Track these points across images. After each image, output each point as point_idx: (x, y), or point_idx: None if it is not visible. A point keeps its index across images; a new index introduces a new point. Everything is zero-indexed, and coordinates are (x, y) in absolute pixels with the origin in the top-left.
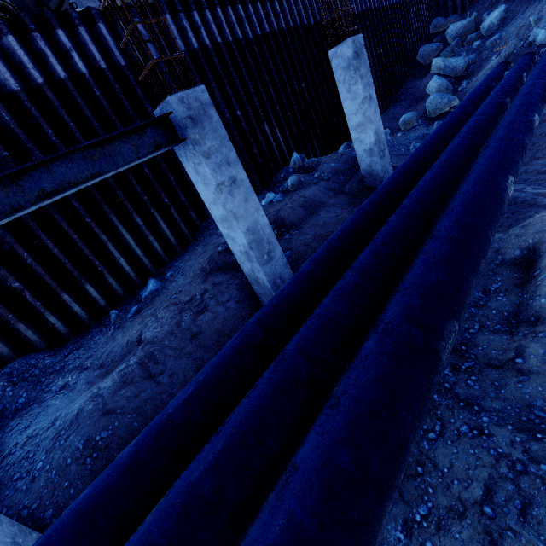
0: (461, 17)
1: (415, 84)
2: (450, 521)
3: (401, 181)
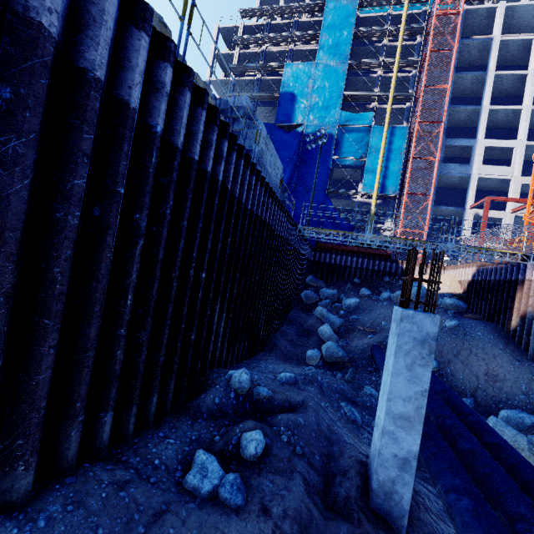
0: (325, 285)
1: (302, 315)
2: None
3: None
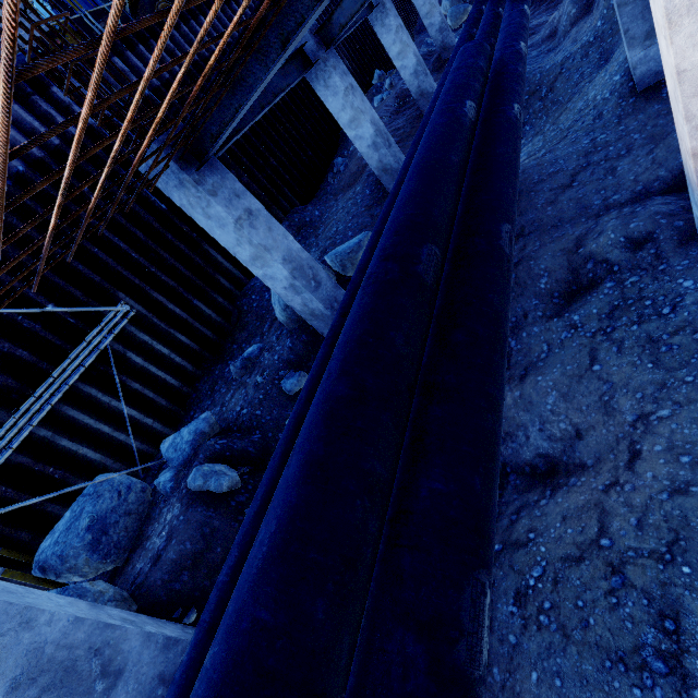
0: None
1: None
2: (553, 85)
3: (473, 21)
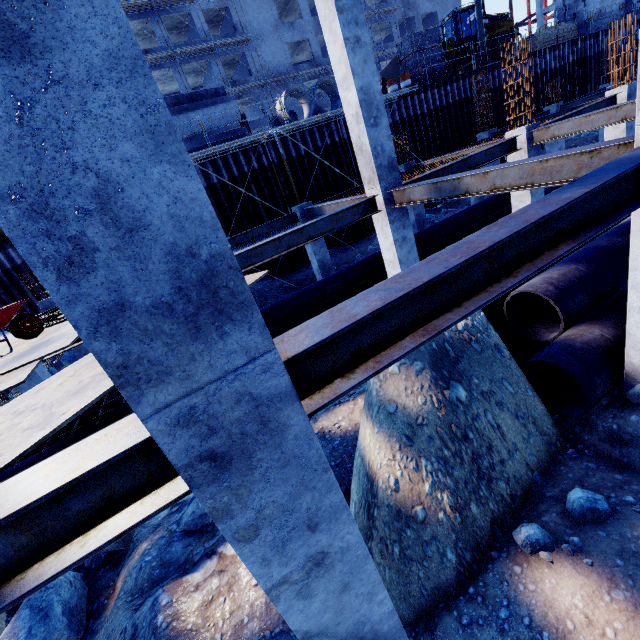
0: None
1: None
2: None
3: None
